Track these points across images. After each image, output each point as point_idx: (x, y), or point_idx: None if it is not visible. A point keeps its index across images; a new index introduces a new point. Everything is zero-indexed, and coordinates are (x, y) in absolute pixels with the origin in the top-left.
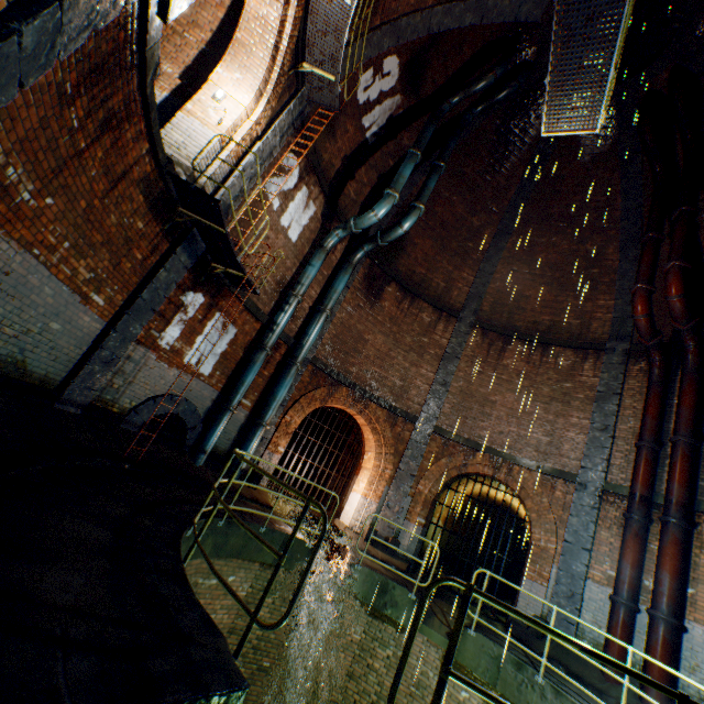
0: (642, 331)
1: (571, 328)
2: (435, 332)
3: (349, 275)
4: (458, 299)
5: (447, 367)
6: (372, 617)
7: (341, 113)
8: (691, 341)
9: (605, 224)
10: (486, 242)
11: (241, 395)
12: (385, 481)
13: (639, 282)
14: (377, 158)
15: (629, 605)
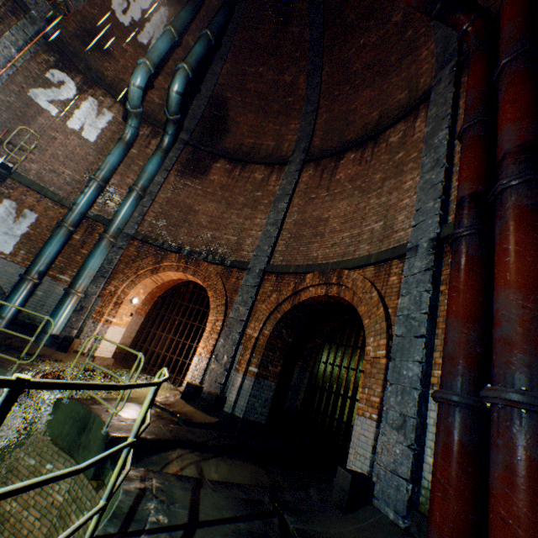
0: None
1: (400, 103)
2: (268, 184)
3: (159, 158)
4: (289, 149)
5: (277, 207)
6: None
7: (110, 37)
8: None
9: None
10: (304, 89)
11: (39, 265)
12: (216, 333)
13: None
14: (172, 67)
15: (464, 403)
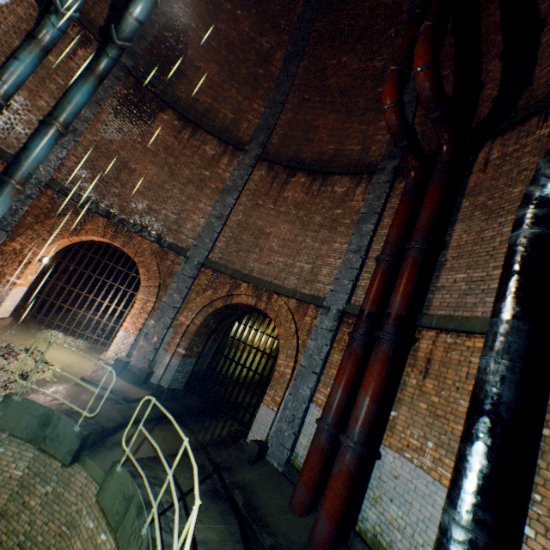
0: (393, 127)
1: (352, 155)
2: (218, 166)
3: (91, 86)
4: (247, 132)
5: (225, 201)
6: (40, 451)
7: None
8: (445, 135)
9: (393, 33)
10: (278, 68)
11: None
12: (147, 313)
13: (393, 64)
14: None
15: (330, 430)
